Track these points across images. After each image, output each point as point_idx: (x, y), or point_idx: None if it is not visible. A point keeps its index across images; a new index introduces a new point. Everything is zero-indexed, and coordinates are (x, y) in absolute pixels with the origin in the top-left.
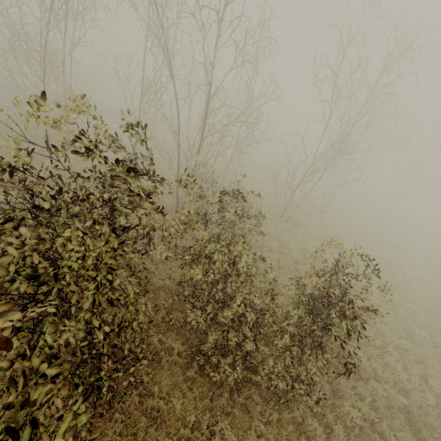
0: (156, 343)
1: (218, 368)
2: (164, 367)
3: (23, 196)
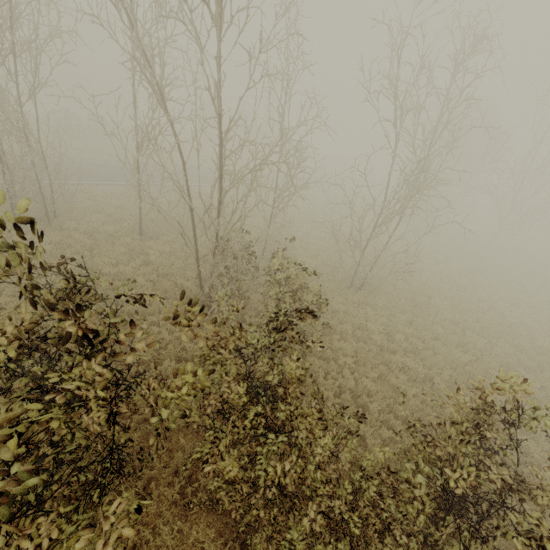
0: (170, 543)
1: None
2: None
3: None
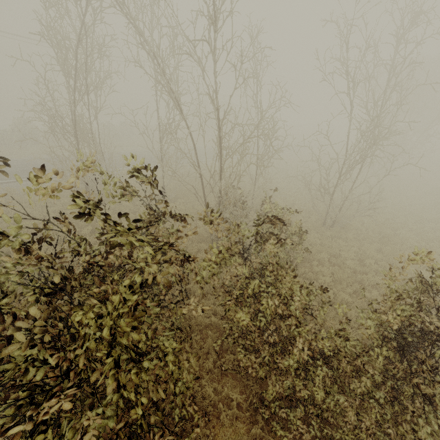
0: (211, 394)
1: (287, 420)
2: (225, 423)
3: (40, 270)
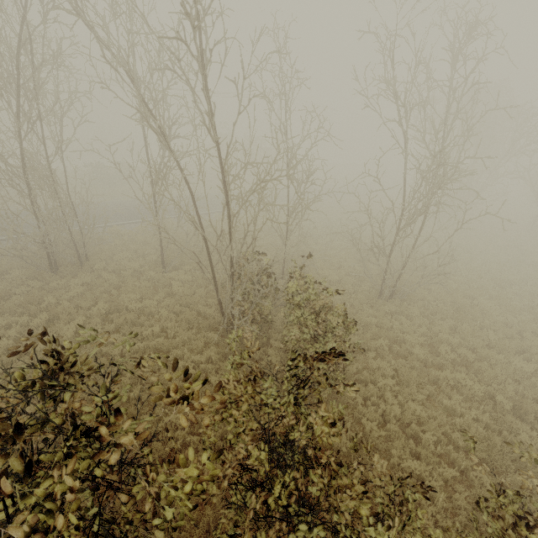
0: None
1: None
2: None
3: None
